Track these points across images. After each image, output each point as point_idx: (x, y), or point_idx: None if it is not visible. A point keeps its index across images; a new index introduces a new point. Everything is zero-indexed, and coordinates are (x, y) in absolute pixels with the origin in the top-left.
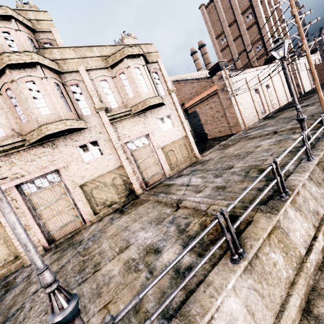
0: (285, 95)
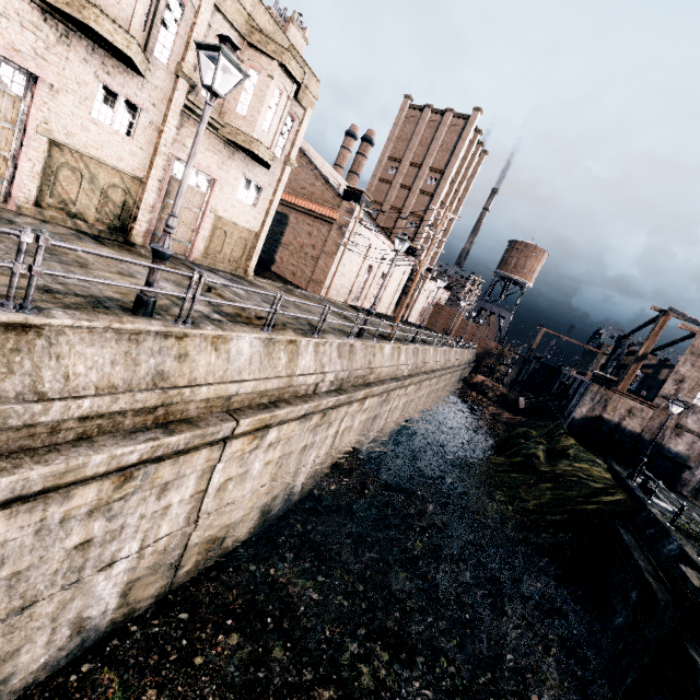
0: (390, 304)
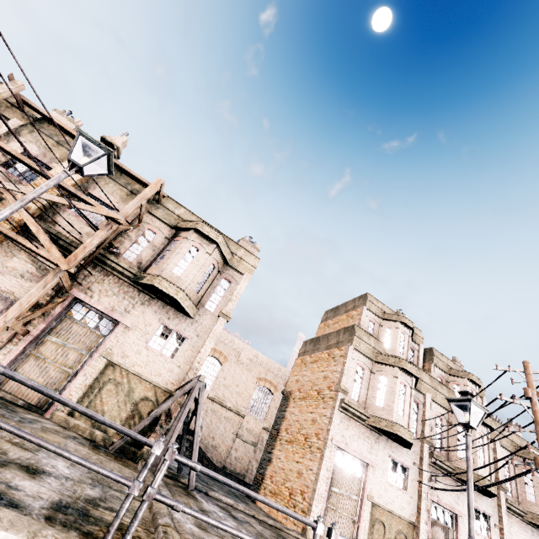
0: None
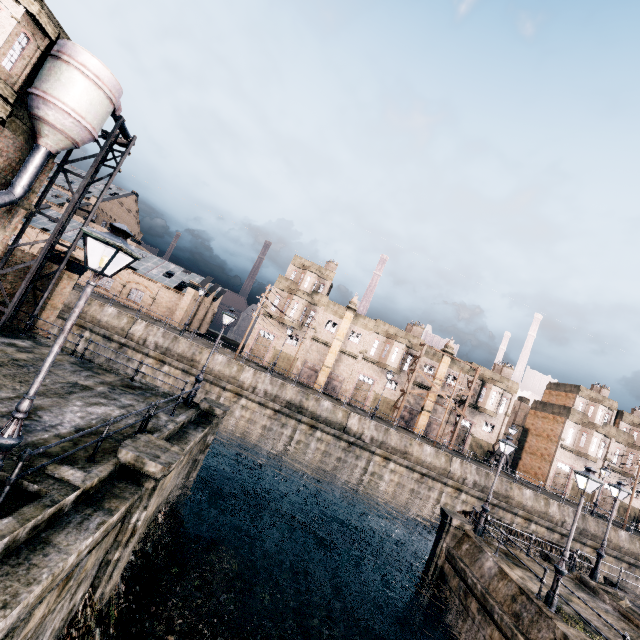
0: None
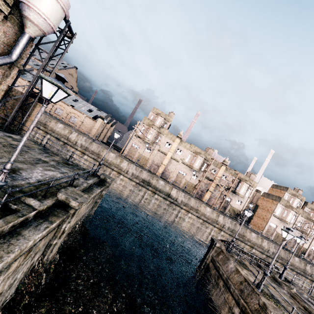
0: None
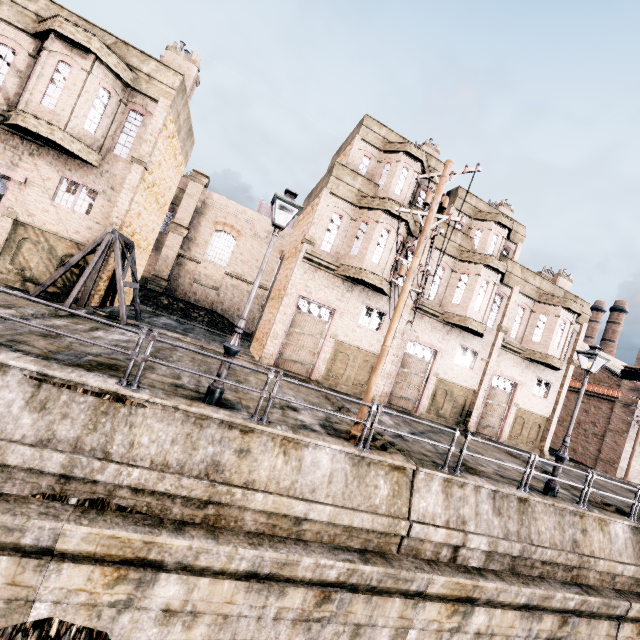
0: None
